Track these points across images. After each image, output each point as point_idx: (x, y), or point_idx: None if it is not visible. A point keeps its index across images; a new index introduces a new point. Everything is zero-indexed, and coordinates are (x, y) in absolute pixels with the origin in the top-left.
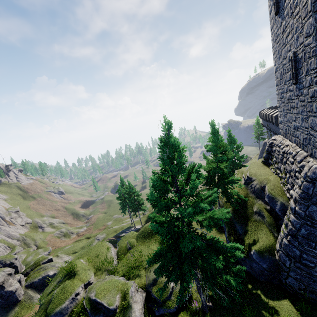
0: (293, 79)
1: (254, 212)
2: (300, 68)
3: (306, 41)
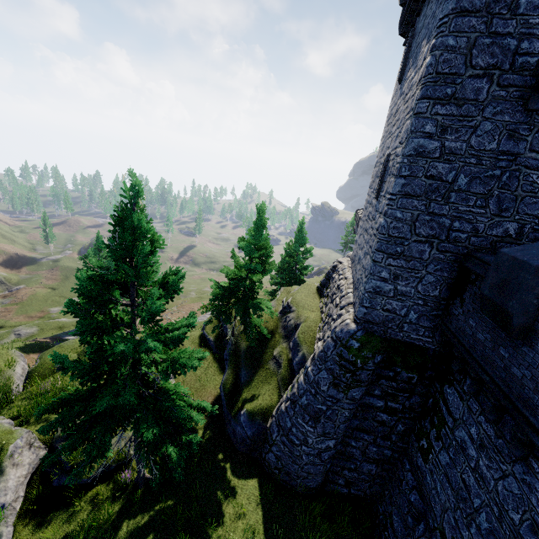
0: (376, 193)
1: (272, 357)
2: (385, 181)
3: (398, 149)
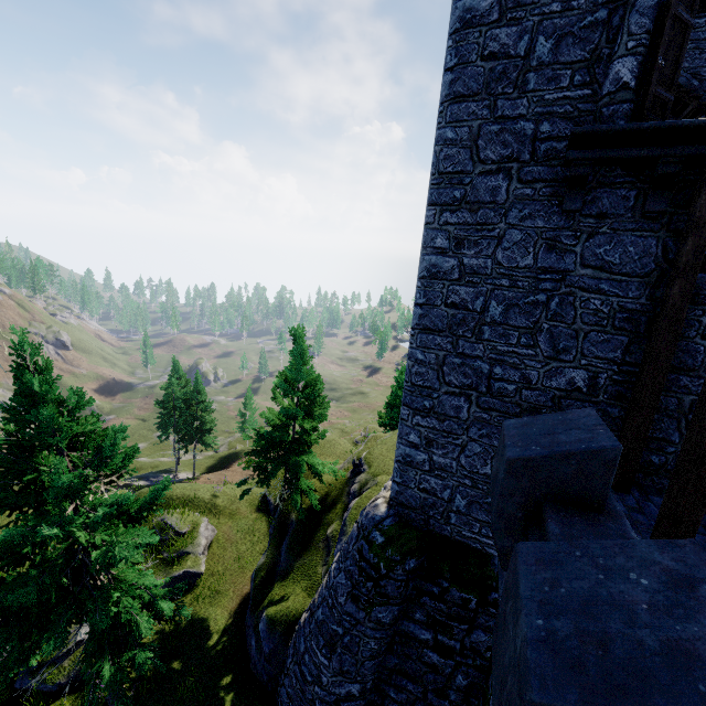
0: None
1: (325, 537)
2: None
3: None
